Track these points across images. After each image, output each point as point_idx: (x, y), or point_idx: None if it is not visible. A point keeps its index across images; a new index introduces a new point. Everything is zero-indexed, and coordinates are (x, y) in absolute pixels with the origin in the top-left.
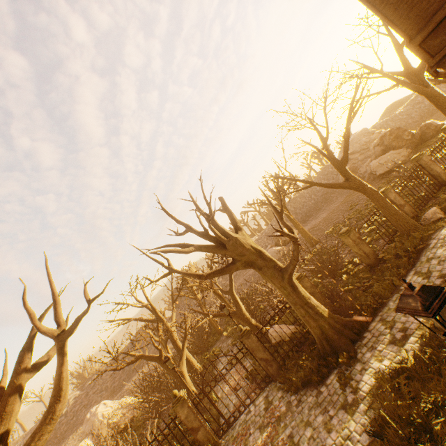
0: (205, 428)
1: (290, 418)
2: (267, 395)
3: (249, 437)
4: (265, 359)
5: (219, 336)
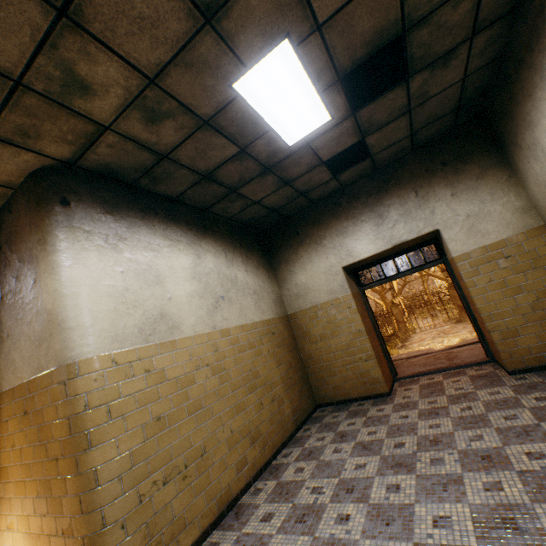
0: (405, 324)
1: (461, 329)
2: (453, 325)
3: (431, 333)
4: (461, 306)
5: (431, 310)
